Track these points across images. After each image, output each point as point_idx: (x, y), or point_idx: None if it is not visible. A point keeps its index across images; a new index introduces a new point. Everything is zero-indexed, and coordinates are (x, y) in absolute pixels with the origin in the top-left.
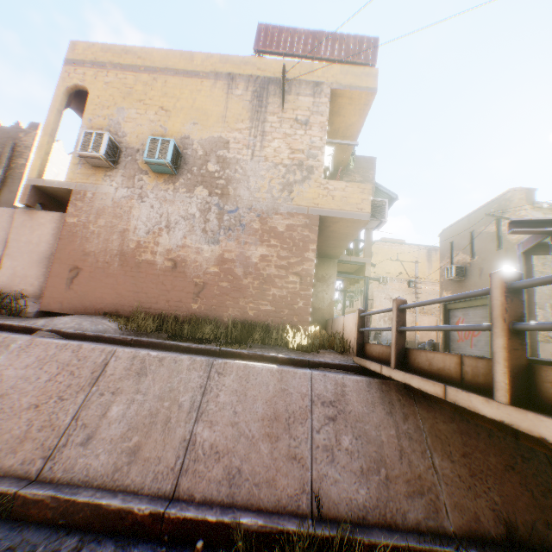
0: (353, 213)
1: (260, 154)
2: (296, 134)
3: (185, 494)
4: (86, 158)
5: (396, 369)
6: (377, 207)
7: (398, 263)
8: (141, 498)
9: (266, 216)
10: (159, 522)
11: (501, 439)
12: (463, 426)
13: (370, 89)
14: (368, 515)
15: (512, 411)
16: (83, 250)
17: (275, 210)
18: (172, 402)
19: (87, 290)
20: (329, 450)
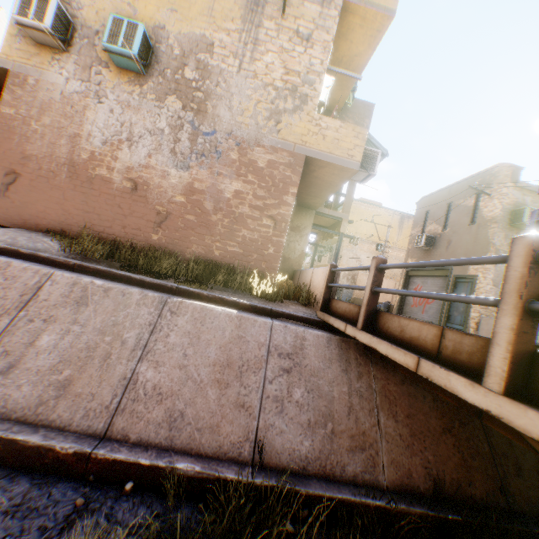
0: (342, 159)
1: (249, 69)
2: (294, 51)
3: (118, 434)
4: (26, 29)
5: (363, 331)
6: (368, 157)
7: (371, 225)
8: (66, 436)
9: (246, 146)
10: (85, 462)
11: (445, 404)
12: (413, 389)
13: (388, 10)
14: (309, 466)
15: (506, 404)
16: (22, 151)
17: (258, 141)
18: (114, 337)
19: (27, 200)
20: (280, 402)
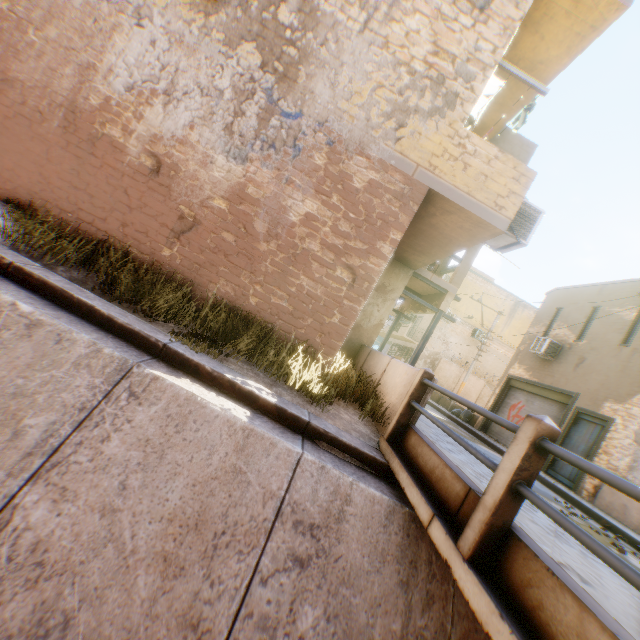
0: (484, 208)
1: (379, 32)
2: (457, 20)
3: None
4: None
5: (472, 569)
6: (522, 216)
7: (473, 303)
8: None
9: (342, 149)
10: None
11: None
12: None
13: None
14: None
15: None
16: (3, 71)
17: (361, 147)
18: (6, 419)
19: None
20: (269, 630)
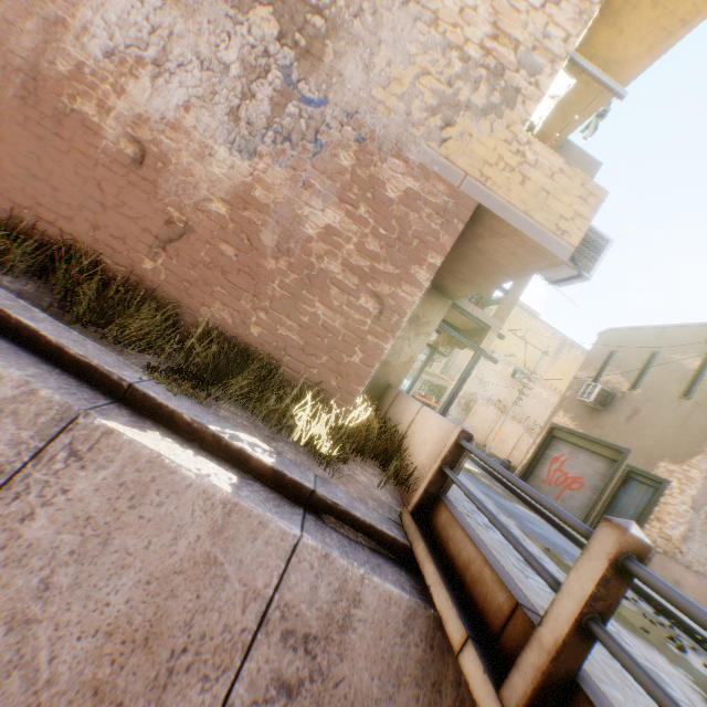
0: (543, 231)
1: (428, 5)
2: None
3: None
4: None
5: None
6: (587, 244)
7: (516, 340)
8: None
9: (374, 148)
10: None
11: None
12: None
13: None
14: None
15: None
16: None
17: (399, 147)
18: None
19: None
20: None
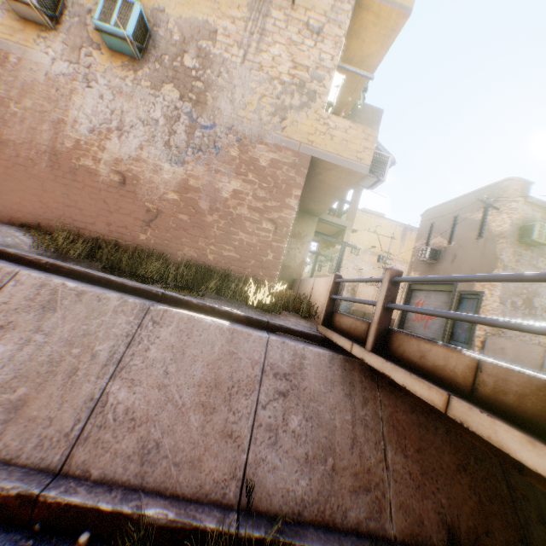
0: (350, 162)
1: (254, 60)
2: (303, 44)
3: (78, 469)
4: (9, 0)
5: (373, 353)
6: (378, 162)
7: (373, 236)
8: (11, 472)
9: (248, 142)
10: (31, 506)
11: (459, 437)
12: (423, 418)
13: (404, 8)
14: (305, 511)
15: None
16: None
17: (260, 138)
18: (84, 349)
19: (1, 190)
20: (273, 431)
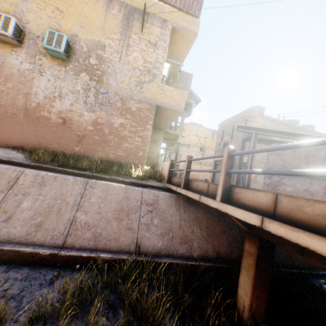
0: (175, 106)
1: (125, 59)
2: (148, 51)
3: (70, 245)
4: None
5: (183, 189)
6: (188, 105)
7: (197, 137)
8: (44, 248)
9: (125, 99)
10: (55, 258)
11: (223, 221)
12: (209, 216)
13: (194, 33)
14: (161, 252)
15: (220, 204)
16: None
17: (131, 97)
18: (62, 201)
19: None
20: (147, 225)
